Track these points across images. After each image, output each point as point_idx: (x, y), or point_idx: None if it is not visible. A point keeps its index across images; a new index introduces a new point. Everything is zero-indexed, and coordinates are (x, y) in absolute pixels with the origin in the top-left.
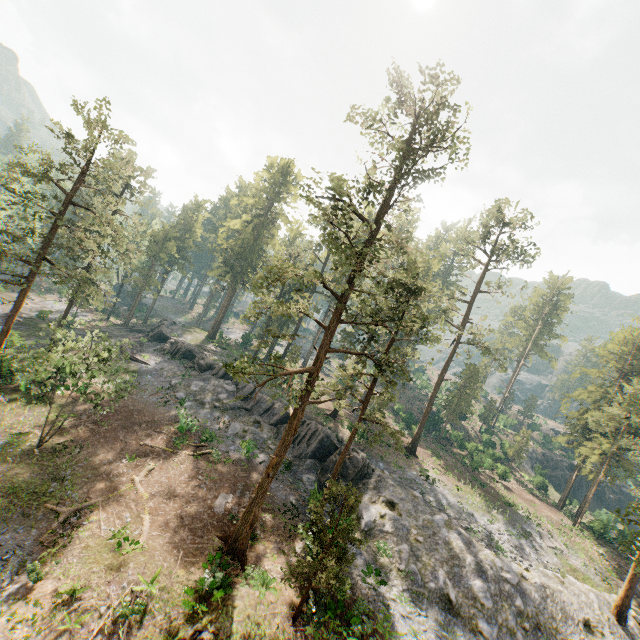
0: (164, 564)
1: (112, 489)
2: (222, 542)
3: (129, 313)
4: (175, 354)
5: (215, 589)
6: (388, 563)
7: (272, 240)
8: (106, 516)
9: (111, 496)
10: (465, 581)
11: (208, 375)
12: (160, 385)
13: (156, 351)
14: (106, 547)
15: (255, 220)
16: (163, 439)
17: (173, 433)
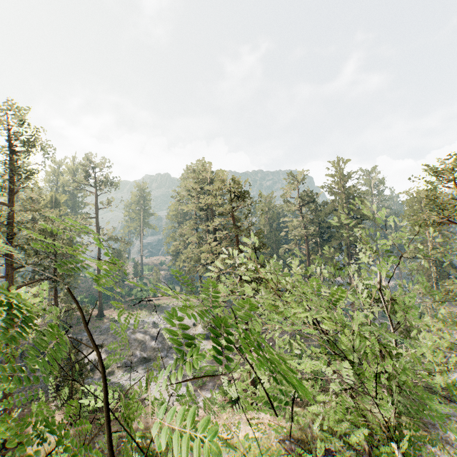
0: None
1: None
2: None
3: None
4: None
5: None
6: (111, 370)
7: None
8: None
9: None
10: (149, 346)
11: None
12: None
13: None
14: None
15: None
16: None
17: None
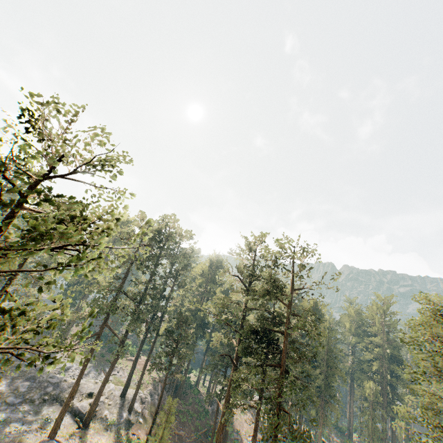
0: None
1: None
2: None
3: None
4: None
5: None
6: None
7: None
8: None
9: None
10: (17, 384)
11: None
12: None
13: None
14: None
15: None
16: None
17: None
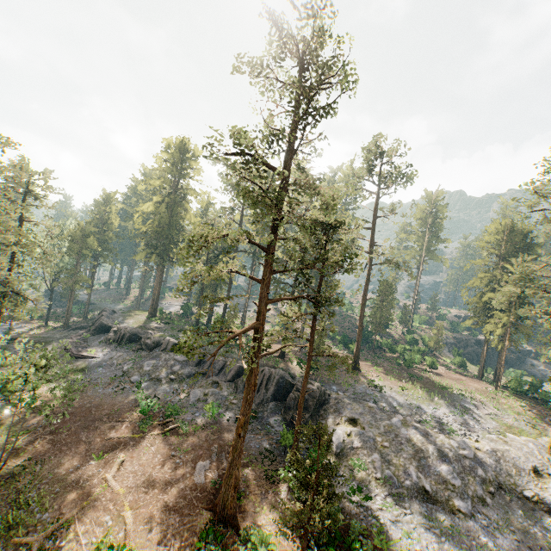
0: None
1: (85, 496)
2: (211, 512)
3: (66, 314)
4: (121, 341)
5: None
6: (365, 476)
7: (186, 214)
8: (84, 528)
9: (85, 504)
10: (433, 469)
11: (157, 352)
12: (113, 374)
13: (101, 343)
14: None
15: (166, 199)
16: (127, 427)
17: (136, 418)
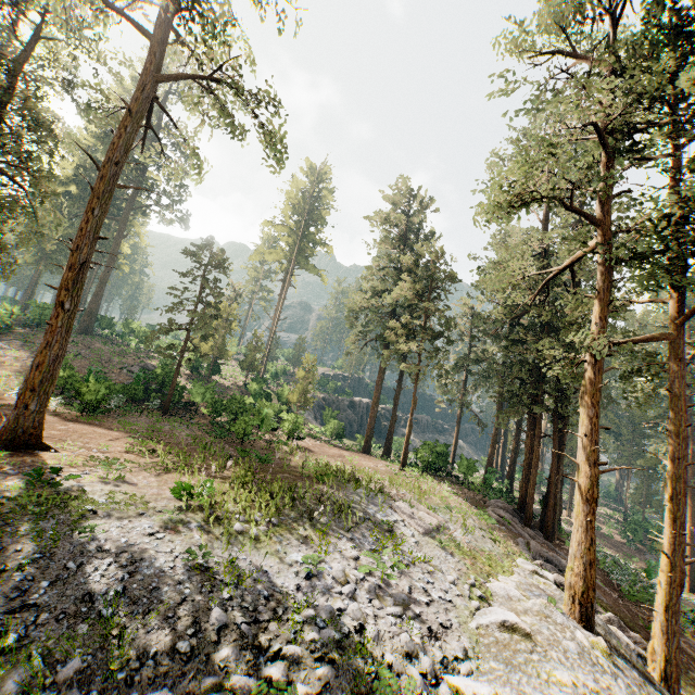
0: None
1: None
2: None
3: None
4: None
5: None
6: None
7: None
8: None
9: None
10: None
11: None
12: None
13: None
14: None
15: None
16: None
17: None
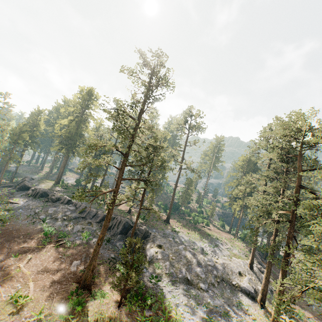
0: (45, 303)
1: (6, 274)
2: (77, 284)
3: (0, 177)
4: (35, 195)
5: (76, 306)
6: (161, 272)
7: (87, 129)
8: (5, 289)
9: (6, 278)
10: (193, 270)
11: (58, 203)
12: (28, 214)
13: (23, 196)
14: (8, 305)
15: (76, 119)
16: (35, 242)
17: (41, 237)
